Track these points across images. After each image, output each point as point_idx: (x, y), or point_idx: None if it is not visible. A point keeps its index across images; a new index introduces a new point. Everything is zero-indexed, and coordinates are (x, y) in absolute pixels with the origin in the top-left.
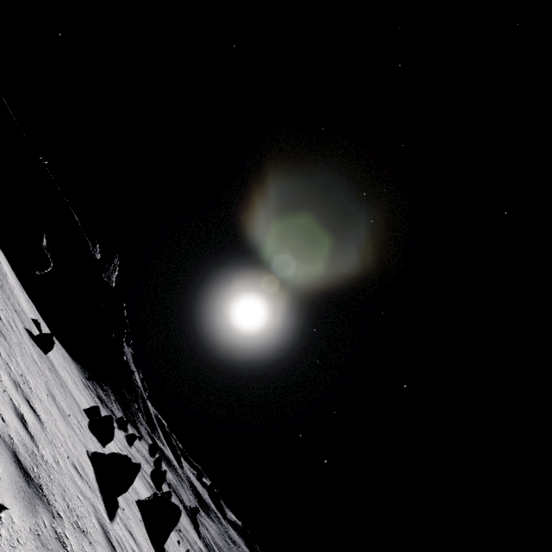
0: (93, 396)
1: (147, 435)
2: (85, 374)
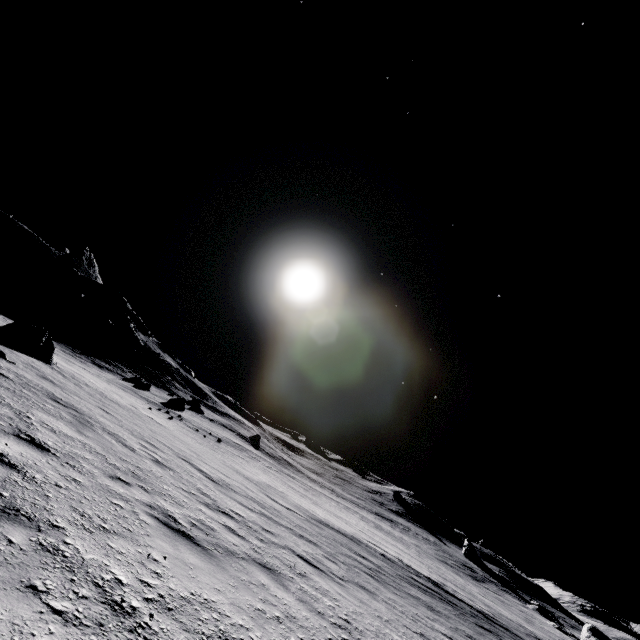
0: (83, 361)
1: (187, 397)
2: (75, 351)
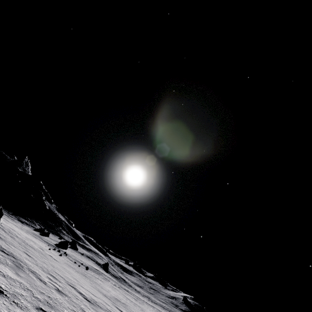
0: (13, 219)
1: (69, 239)
2: (9, 213)
